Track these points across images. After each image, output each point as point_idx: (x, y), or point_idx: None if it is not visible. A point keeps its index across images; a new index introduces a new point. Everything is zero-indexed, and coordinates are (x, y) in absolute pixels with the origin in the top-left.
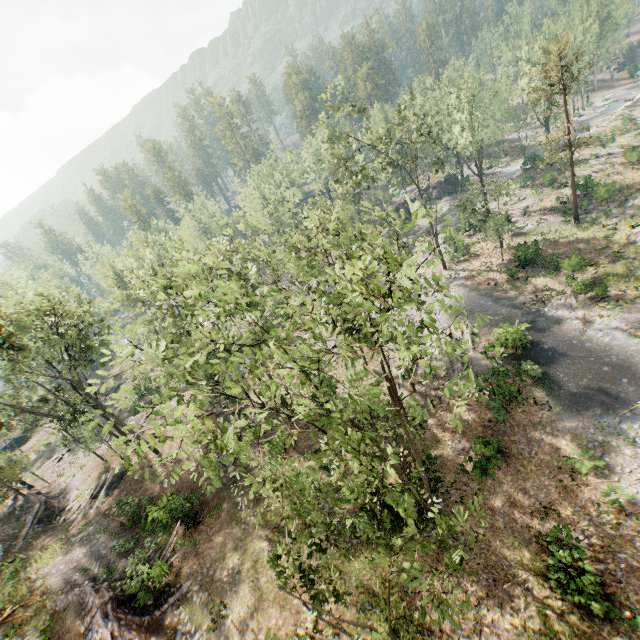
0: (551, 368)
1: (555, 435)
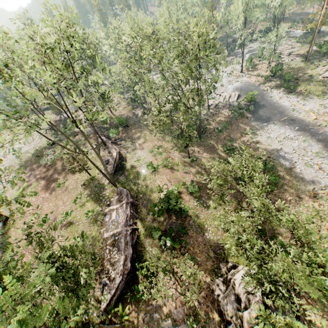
0: (258, 110)
1: (247, 126)
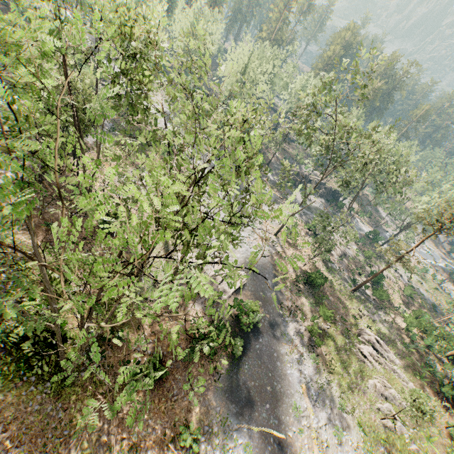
0: (247, 356)
1: (199, 400)
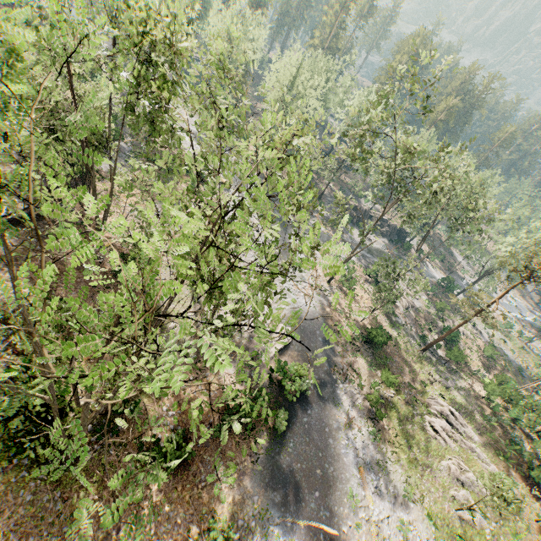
0: (293, 431)
1: (232, 487)
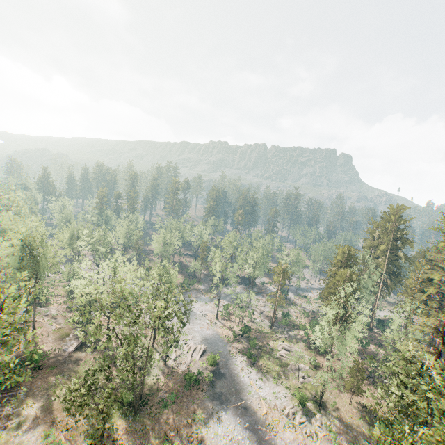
0: (217, 380)
1: (199, 404)
